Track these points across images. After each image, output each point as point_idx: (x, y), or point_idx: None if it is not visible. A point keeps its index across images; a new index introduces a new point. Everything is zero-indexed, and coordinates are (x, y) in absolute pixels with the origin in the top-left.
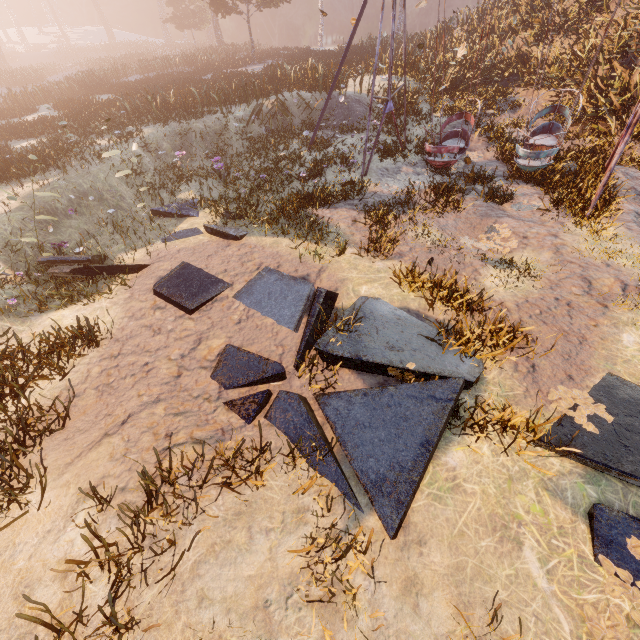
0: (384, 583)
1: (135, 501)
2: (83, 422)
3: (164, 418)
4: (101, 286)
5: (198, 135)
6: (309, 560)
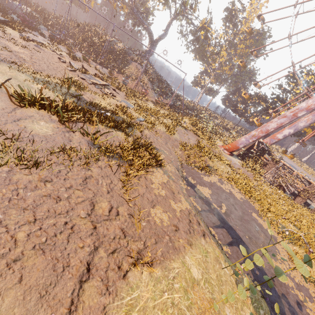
0: None
1: None
2: None
3: None
4: None
5: None
6: None
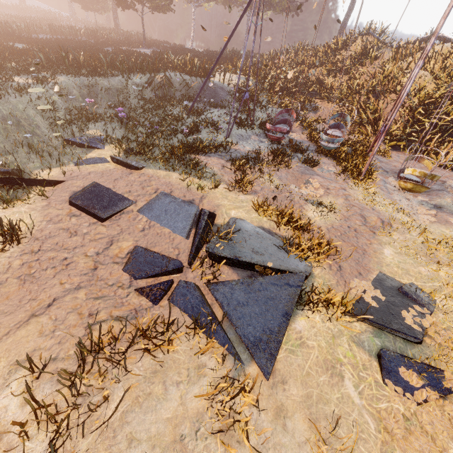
0: (262, 412)
1: (66, 368)
2: (7, 306)
3: (86, 301)
4: (19, 194)
5: (103, 89)
6: (210, 401)
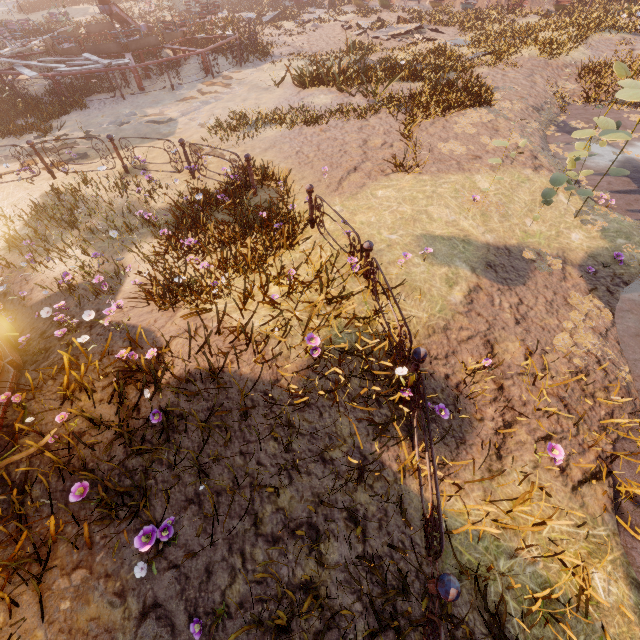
0: None
1: None
2: None
3: None
4: None
5: None
6: None
